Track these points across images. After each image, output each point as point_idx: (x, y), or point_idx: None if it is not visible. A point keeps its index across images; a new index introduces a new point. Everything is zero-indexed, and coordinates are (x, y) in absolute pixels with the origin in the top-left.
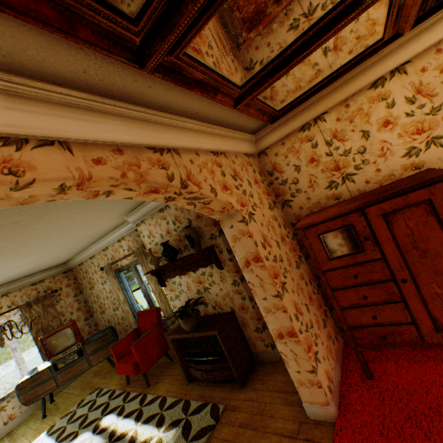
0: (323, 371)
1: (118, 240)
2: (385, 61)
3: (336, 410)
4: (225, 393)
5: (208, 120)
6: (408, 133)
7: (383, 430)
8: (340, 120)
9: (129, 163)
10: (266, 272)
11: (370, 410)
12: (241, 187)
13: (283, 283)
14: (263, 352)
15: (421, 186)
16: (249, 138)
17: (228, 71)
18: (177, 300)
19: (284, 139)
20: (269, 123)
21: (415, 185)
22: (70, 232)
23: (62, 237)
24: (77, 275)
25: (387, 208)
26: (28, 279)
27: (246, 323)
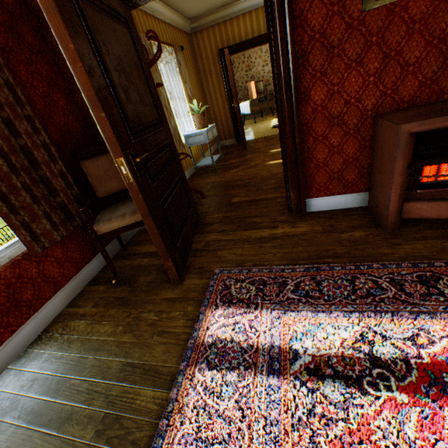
0: None
1: None
2: None
3: None
4: None
5: None
6: None
7: None
8: None
9: None
10: None
11: None
12: None
13: None
14: None
15: None
16: None
17: None
18: None
19: None
20: None
21: None
22: None
23: None
24: (234, 61)
25: None
26: None
27: None
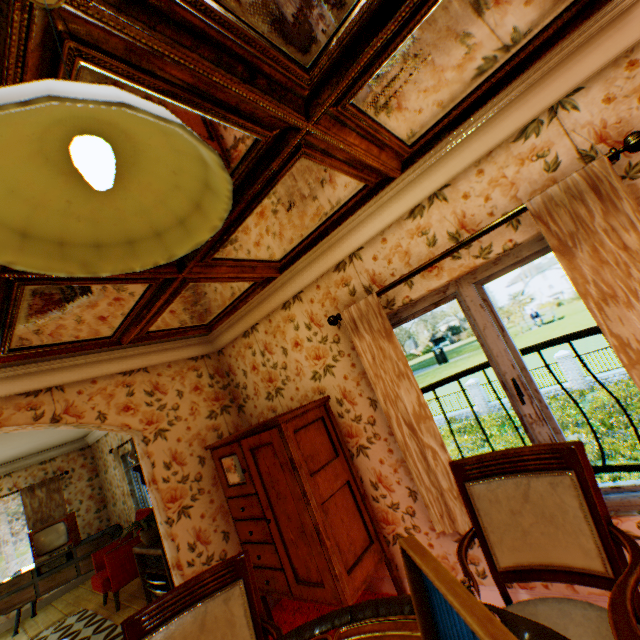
0: None
1: None
2: (285, 289)
3: None
4: None
5: (112, 348)
6: (311, 356)
7: None
8: (268, 333)
9: None
10: (160, 495)
11: None
12: (161, 401)
13: (186, 507)
14: None
15: (265, 428)
16: (198, 341)
17: (79, 338)
18: None
19: (234, 342)
20: (206, 332)
21: (263, 426)
22: None
23: None
24: (95, 453)
25: (253, 443)
26: (37, 457)
27: None
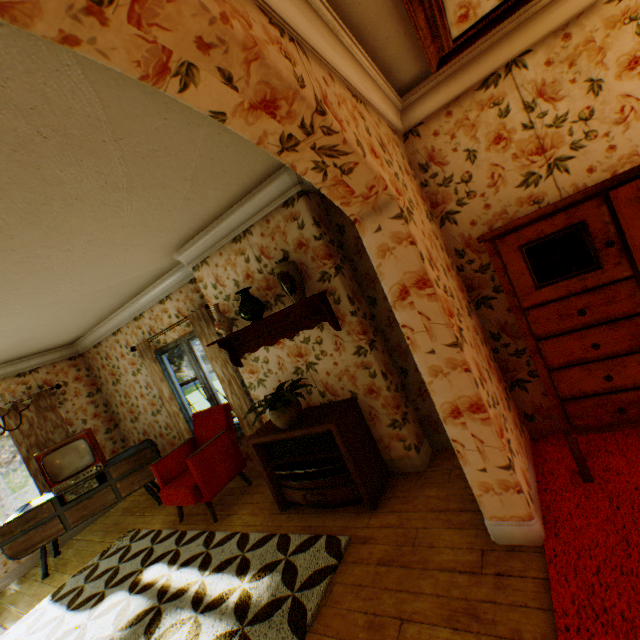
0: (519, 469)
1: (159, 301)
2: None
3: (542, 528)
4: (345, 520)
5: (347, 20)
6: None
7: (629, 550)
8: (552, 64)
9: (232, 6)
10: (437, 305)
11: (600, 524)
12: (392, 167)
13: (459, 329)
14: (401, 459)
15: None
16: (395, 99)
17: None
18: (261, 388)
19: (452, 105)
20: (434, 67)
21: None
22: (83, 272)
23: (70, 281)
24: (91, 364)
25: None
26: (11, 368)
27: (375, 415)
